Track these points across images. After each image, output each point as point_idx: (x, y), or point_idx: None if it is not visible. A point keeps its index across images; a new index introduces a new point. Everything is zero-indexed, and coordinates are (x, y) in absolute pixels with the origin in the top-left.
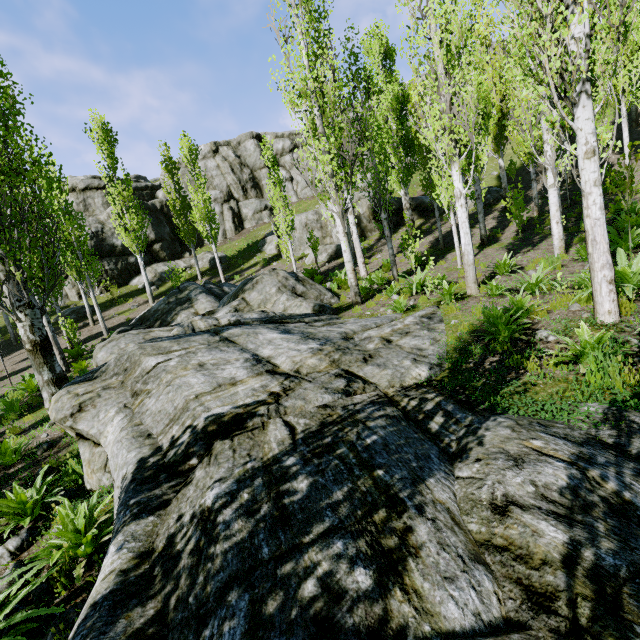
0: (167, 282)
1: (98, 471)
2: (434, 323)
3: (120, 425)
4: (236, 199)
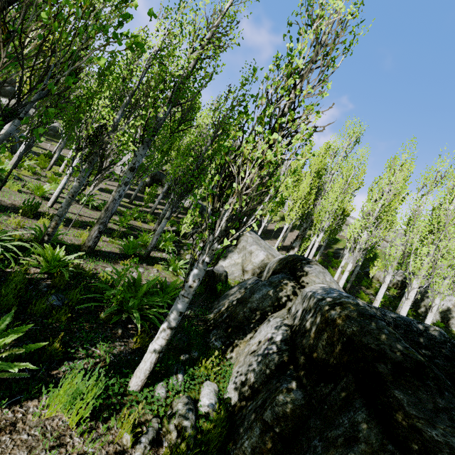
0: None
1: None
2: None
3: None
4: None
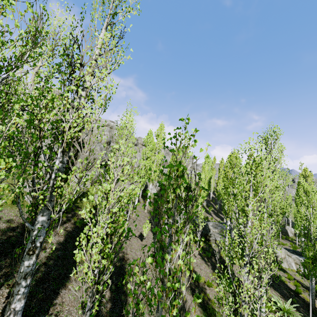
0: None
1: None
2: None
3: None
4: None
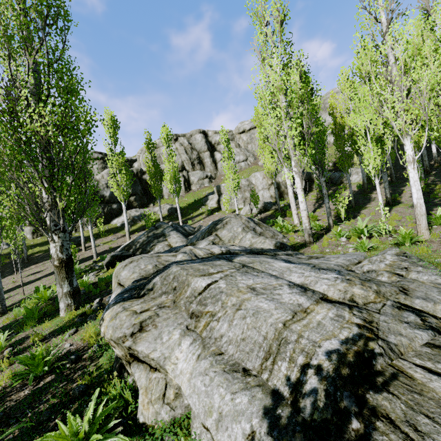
0: (137, 223)
1: (156, 402)
2: (417, 261)
3: (193, 351)
4: (187, 170)
